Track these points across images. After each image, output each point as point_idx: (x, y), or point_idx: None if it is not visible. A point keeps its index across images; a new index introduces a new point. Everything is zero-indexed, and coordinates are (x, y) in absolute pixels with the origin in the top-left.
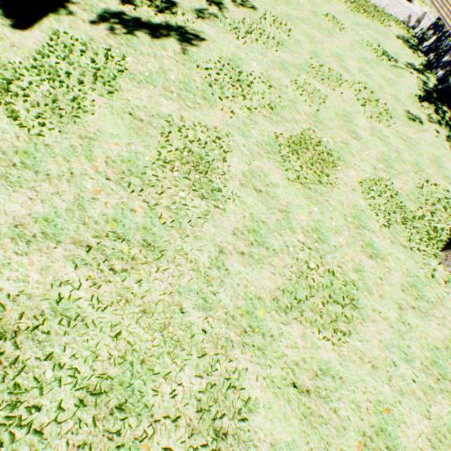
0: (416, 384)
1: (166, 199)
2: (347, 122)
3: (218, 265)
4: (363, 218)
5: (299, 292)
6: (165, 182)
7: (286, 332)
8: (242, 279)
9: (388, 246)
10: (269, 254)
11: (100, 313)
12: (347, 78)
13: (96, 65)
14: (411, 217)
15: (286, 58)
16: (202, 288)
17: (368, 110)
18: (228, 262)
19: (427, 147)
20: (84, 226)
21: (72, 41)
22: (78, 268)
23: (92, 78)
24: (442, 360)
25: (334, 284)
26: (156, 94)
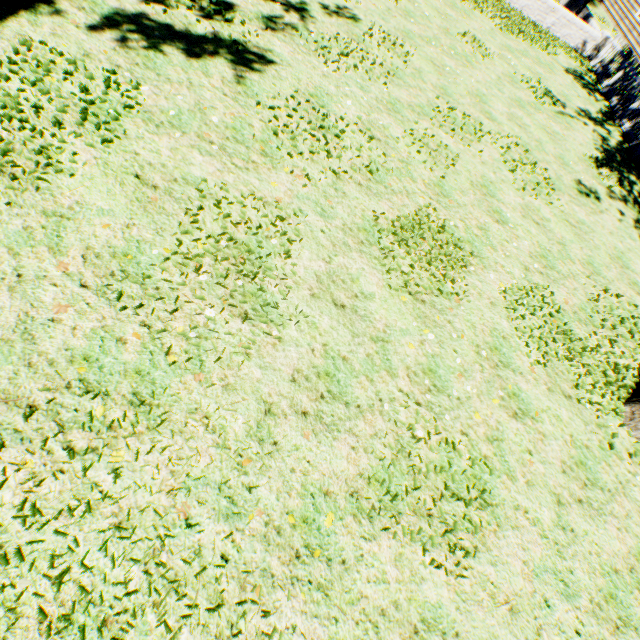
0: (581, 638)
1: (182, 320)
2: (488, 196)
3: (260, 436)
4: (505, 350)
5: (396, 479)
6: (183, 292)
7: (369, 555)
8: (301, 460)
9: (543, 396)
10: (350, 413)
11: (35, 532)
12: (491, 129)
13: (88, 96)
14: (579, 348)
15: (399, 96)
16: (229, 479)
17: (519, 178)
18: (279, 430)
19: (606, 237)
20: (28, 370)
21: (54, 57)
22: (6, 448)
23: (79, 116)
24: (623, 592)
25: (454, 464)
26: (185, 145)
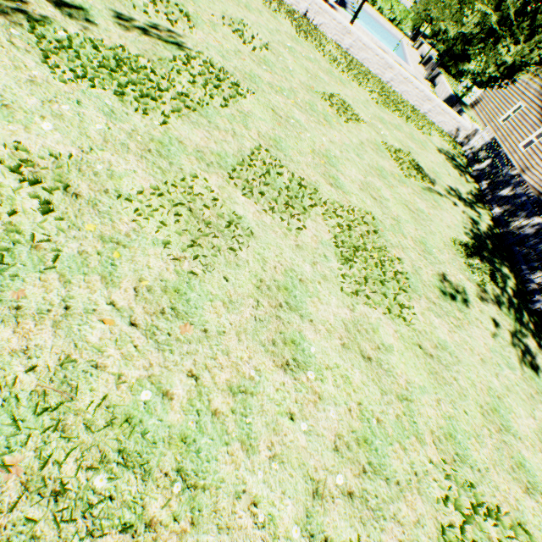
0: None
1: None
2: (286, 307)
3: None
4: None
5: None
6: None
7: None
8: None
9: None
10: None
11: None
12: (331, 197)
13: None
14: None
15: (188, 135)
16: None
17: (357, 271)
18: None
19: (477, 368)
20: None
21: None
22: None
23: None
24: None
25: None
26: None
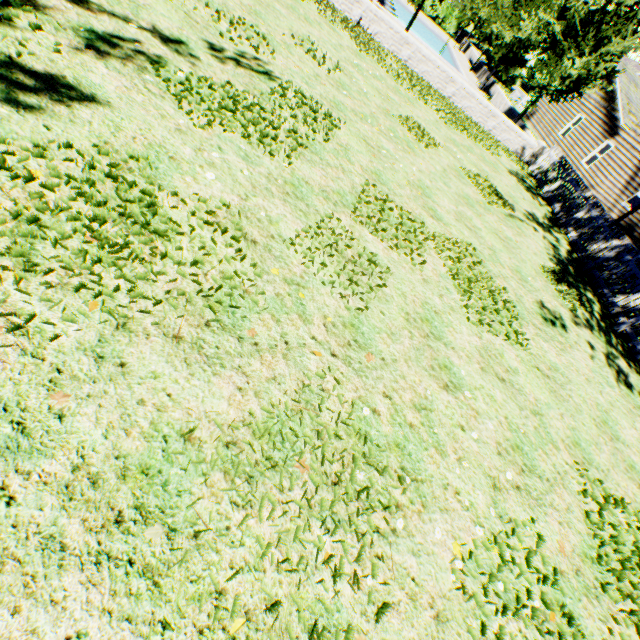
0: None
1: None
2: (432, 336)
3: None
4: None
5: None
6: None
7: None
8: None
9: None
10: None
11: None
12: (436, 230)
13: None
14: None
15: (309, 175)
16: None
17: (474, 302)
18: None
19: (584, 387)
20: None
21: None
22: None
23: None
24: None
25: None
26: None
